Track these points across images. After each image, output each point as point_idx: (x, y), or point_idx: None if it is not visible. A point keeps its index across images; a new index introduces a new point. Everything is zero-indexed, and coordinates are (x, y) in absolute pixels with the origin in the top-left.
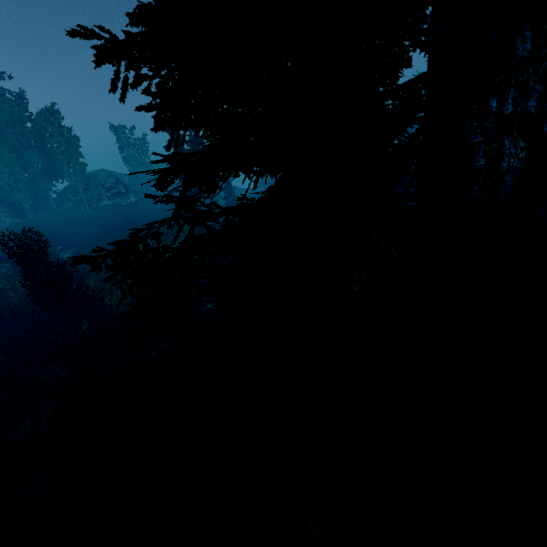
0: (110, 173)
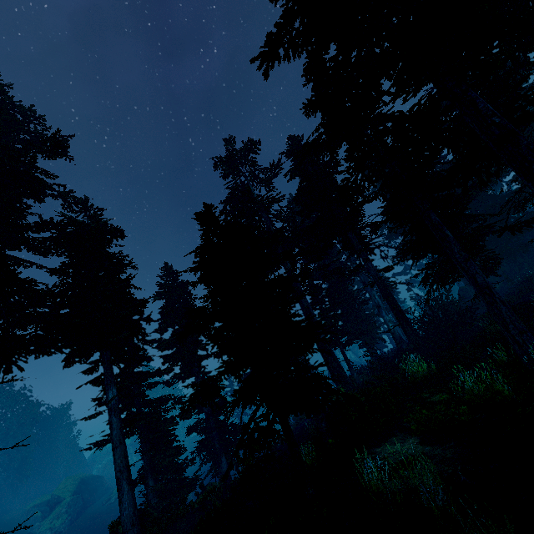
0: None
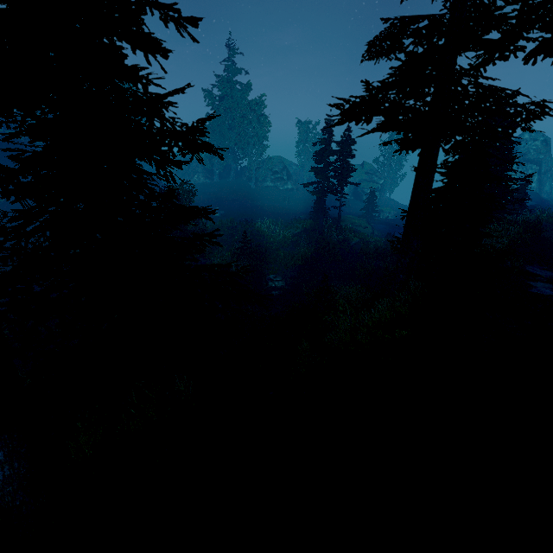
0: (282, 160)
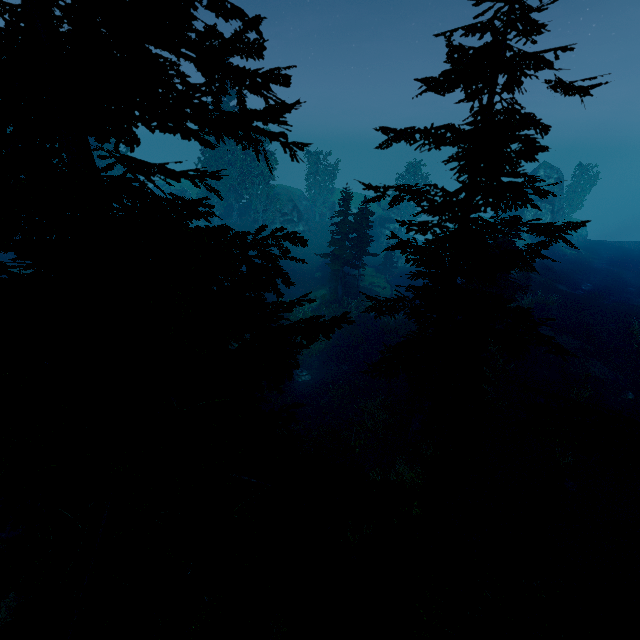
0: (291, 197)
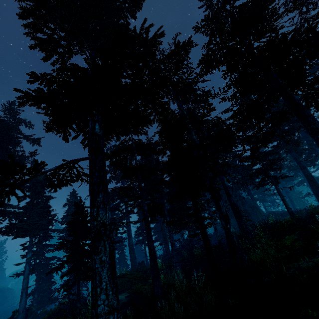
0: None
